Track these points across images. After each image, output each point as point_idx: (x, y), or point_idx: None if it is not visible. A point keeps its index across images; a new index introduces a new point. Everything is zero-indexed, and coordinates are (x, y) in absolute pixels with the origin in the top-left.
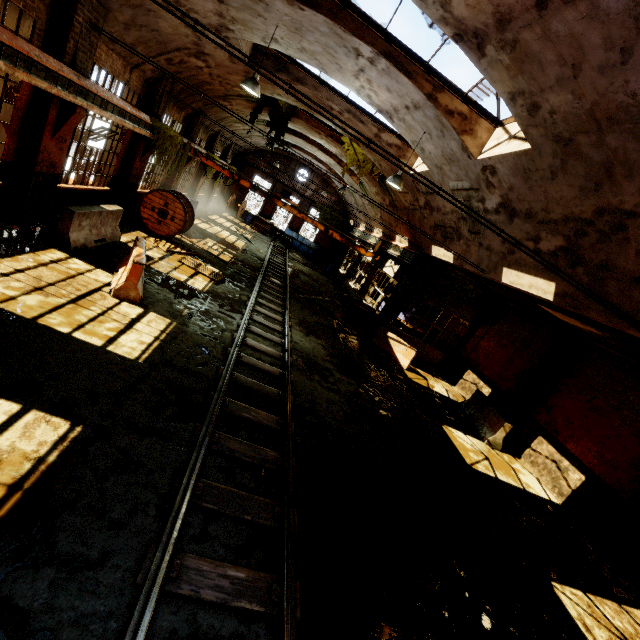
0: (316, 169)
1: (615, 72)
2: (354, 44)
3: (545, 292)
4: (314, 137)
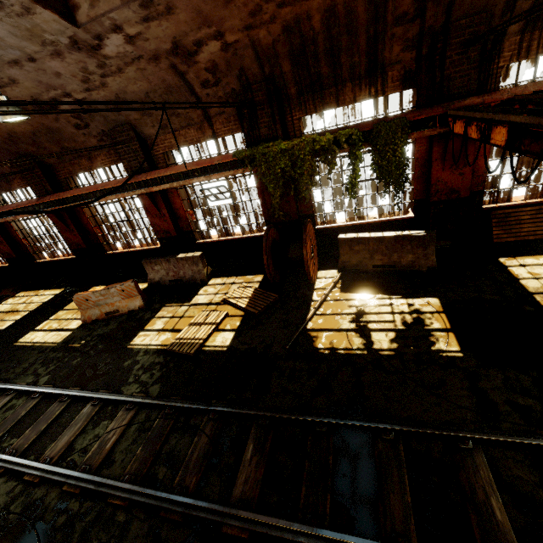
0: None
1: None
2: None
3: None
4: None
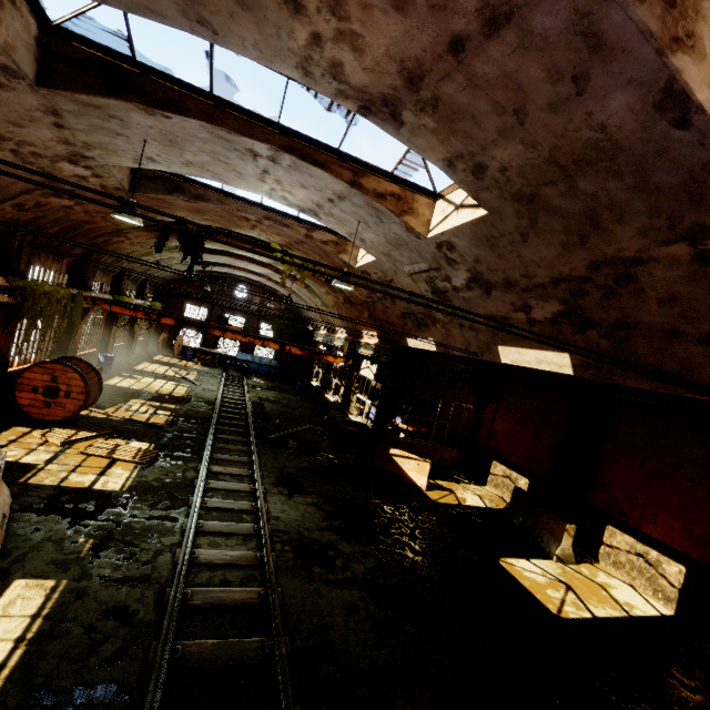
0: (255, 282)
1: (571, 106)
2: (246, 145)
3: (560, 366)
4: (240, 252)
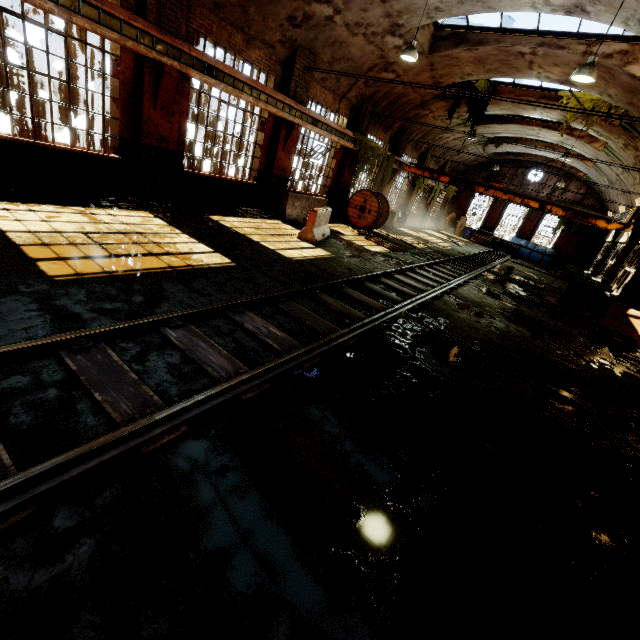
0: (552, 163)
1: None
2: None
3: None
4: (527, 112)
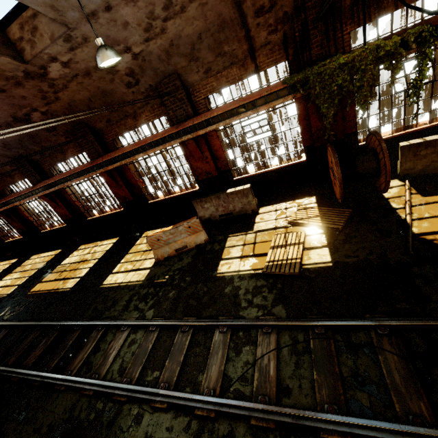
0: None
1: None
2: None
3: None
4: None
